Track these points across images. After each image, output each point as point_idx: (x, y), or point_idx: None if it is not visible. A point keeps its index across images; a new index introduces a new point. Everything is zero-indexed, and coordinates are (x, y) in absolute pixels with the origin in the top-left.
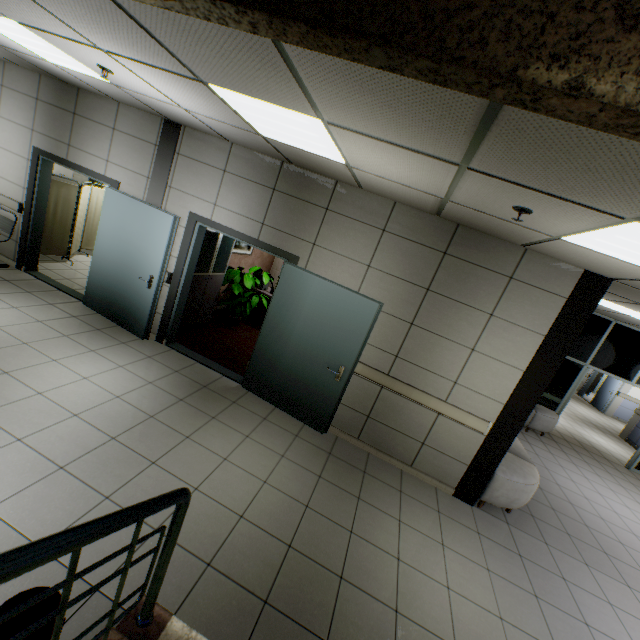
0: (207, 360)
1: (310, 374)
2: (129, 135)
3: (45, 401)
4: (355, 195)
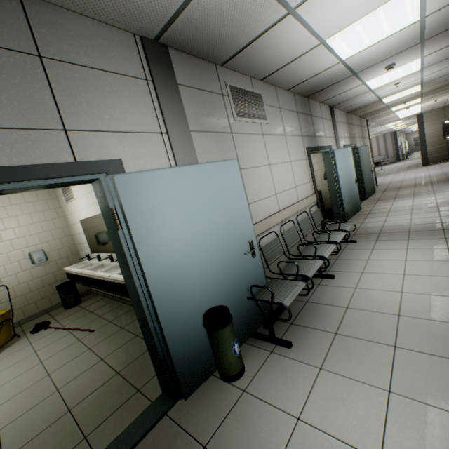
0: None
1: (370, 178)
2: (325, 119)
3: (437, 198)
4: (353, 117)
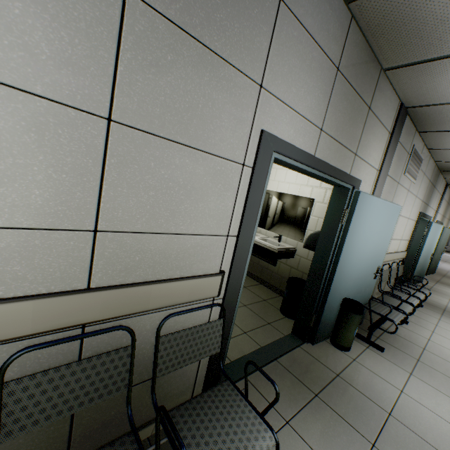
0: None
1: (437, 258)
2: (439, 193)
3: None
4: None
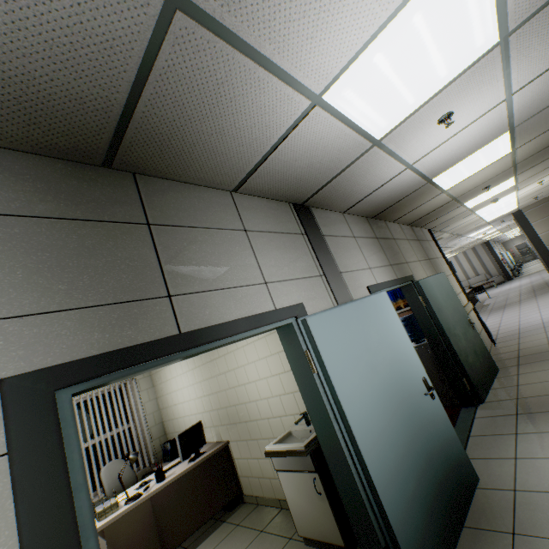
0: (457, 431)
1: (472, 340)
2: (269, 232)
3: None
4: (392, 226)
